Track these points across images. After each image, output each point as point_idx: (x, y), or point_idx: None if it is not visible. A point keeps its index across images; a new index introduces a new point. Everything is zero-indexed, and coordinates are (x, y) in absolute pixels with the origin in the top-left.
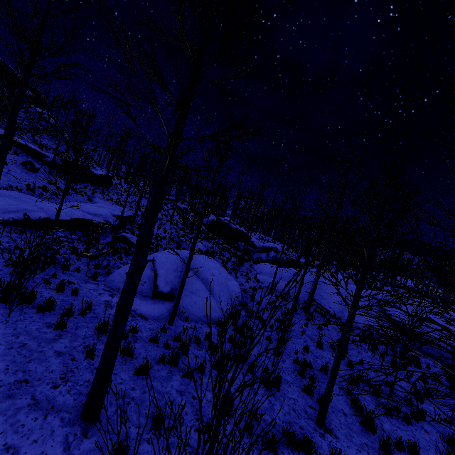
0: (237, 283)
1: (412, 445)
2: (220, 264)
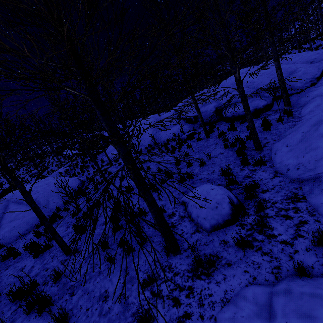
0: (74, 179)
1: (138, 210)
2: (80, 170)
